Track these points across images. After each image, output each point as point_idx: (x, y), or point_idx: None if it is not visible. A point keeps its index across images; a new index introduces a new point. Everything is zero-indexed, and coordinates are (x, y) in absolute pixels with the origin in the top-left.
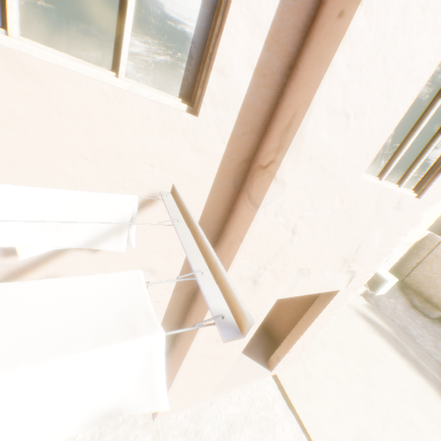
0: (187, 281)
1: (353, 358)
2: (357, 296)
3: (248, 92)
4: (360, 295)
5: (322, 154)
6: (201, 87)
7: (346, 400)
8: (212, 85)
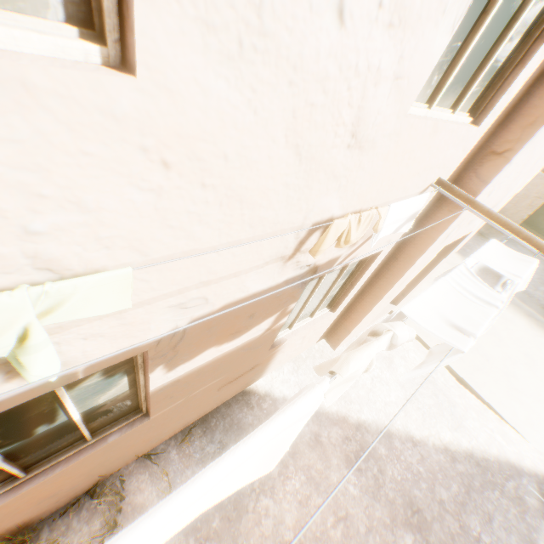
0: (396, 245)
1: None
2: None
3: (510, 100)
4: None
5: (539, 138)
6: (485, 103)
7: None
8: (498, 103)
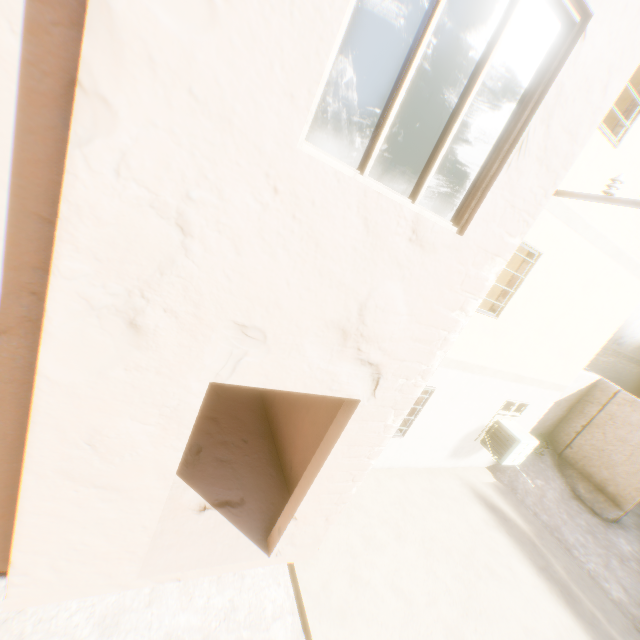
0: (25, 318)
1: (448, 564)
2: (482, 469)
3: None
4: (486, 469)
5: (179, 63)
6: None
7: (416, 634)
8: None
